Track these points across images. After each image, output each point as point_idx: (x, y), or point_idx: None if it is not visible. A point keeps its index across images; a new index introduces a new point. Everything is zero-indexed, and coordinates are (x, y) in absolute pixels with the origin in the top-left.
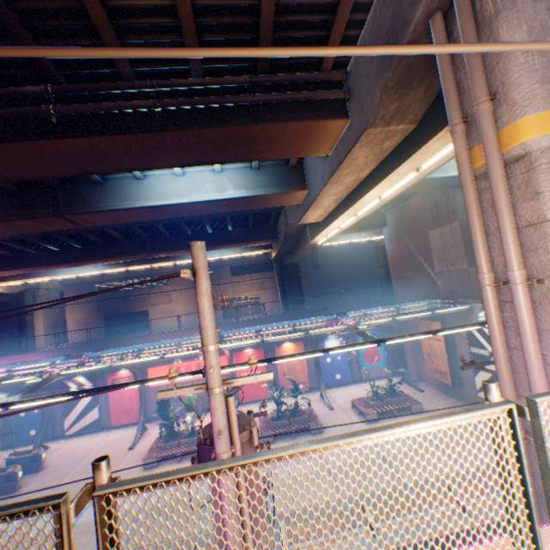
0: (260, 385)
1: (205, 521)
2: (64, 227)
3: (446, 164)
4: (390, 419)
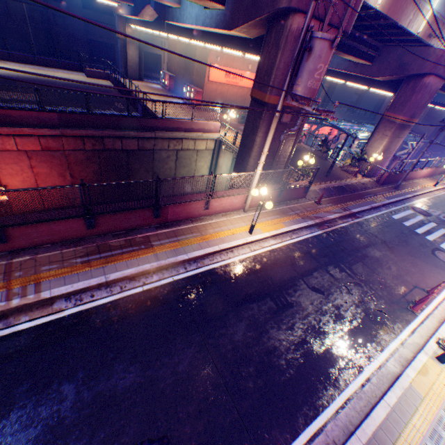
0: None
1: None
2: None
3: None
4: None
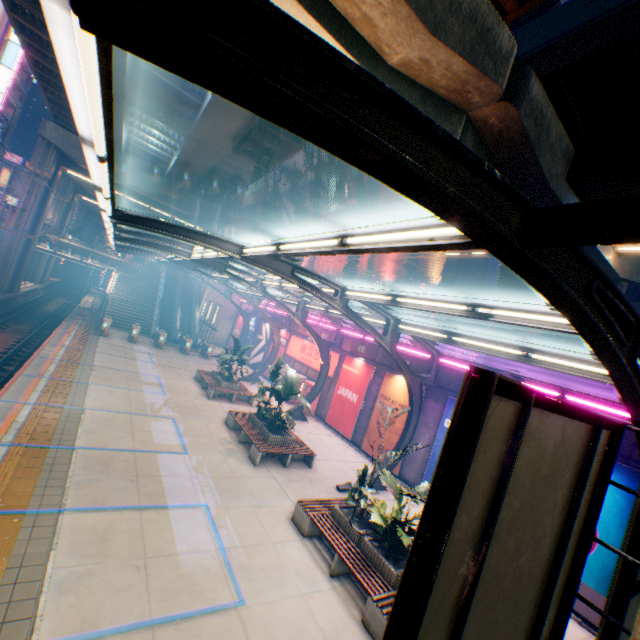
0: (349, 415)
1: (104, 385)
2: (213, 159)
3: None
4: (314, 559)
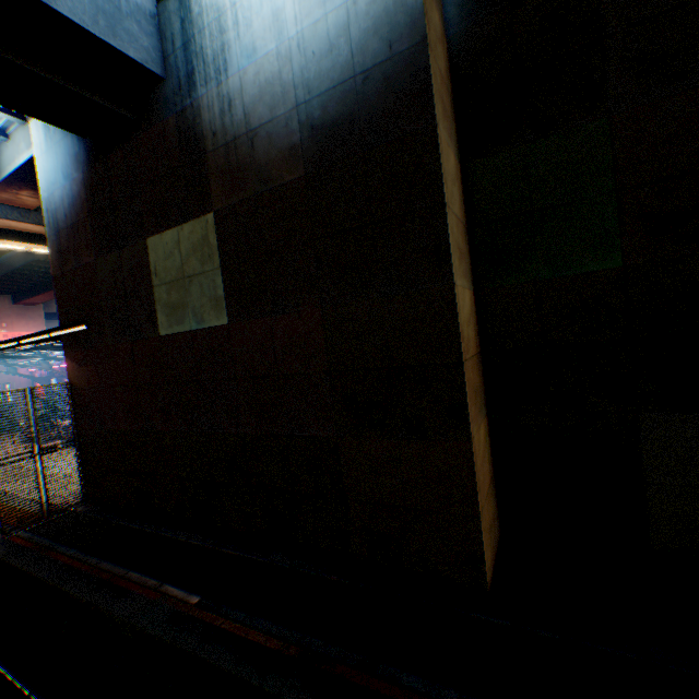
0: None
1: None
2: None
3: (6, 160)
4: None
